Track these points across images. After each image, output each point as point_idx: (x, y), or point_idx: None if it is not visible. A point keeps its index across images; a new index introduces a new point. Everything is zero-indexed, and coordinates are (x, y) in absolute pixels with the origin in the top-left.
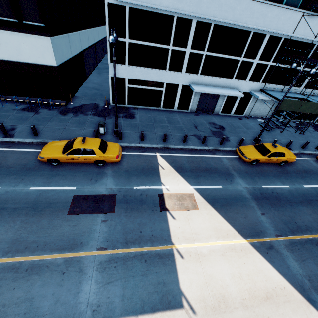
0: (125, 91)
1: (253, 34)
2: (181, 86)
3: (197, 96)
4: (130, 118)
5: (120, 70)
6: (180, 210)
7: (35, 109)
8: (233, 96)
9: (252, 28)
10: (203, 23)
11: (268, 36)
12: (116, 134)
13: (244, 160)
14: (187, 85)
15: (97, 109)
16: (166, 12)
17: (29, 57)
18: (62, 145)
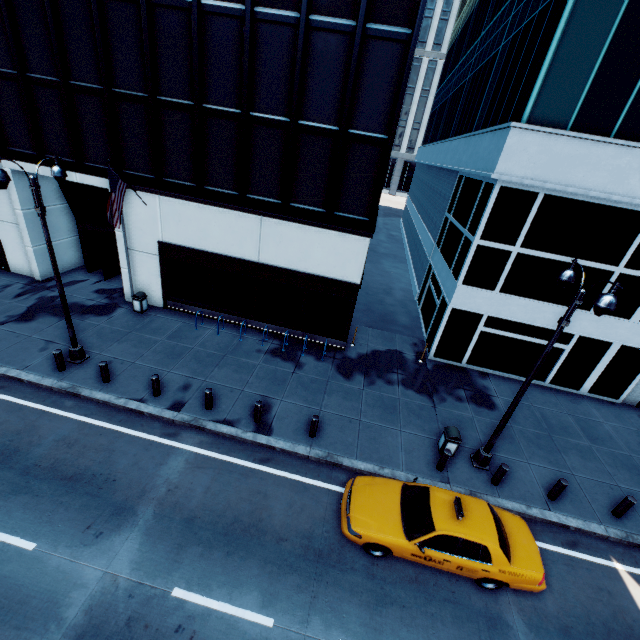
0: (471, 338)
1: None
2: (616, 346)
3: None
4: (485, 405)
5: (477, 299)
6: None
7: (292, 353)
8: None
9: None
10: None
11: None
12: (482, 464)
13: None
14: (633, 347)
15: (406, 368)
16: (631, 205)
17: (317, 265)
18: (395, 500)
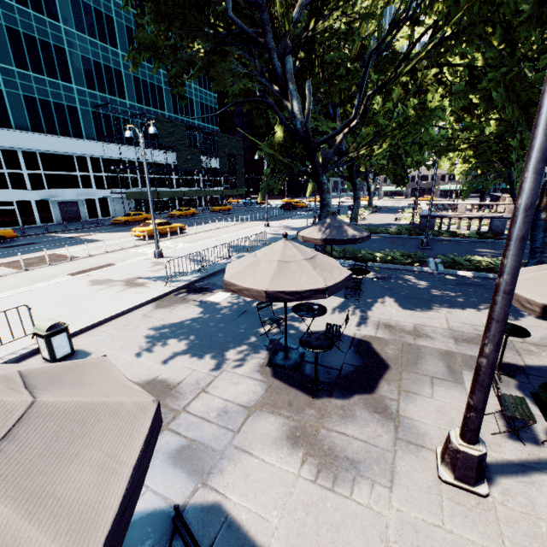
0: None
1: (76, 157)
2: (33, 201)
3: (55, 208)
4: None
5: None
6: (86, 236)
7: None
8: (91, 203)
9: (73, 153)
10: (28, 152)
11: (89, 157)
12: None
13: (119, 223)
14: (40, 200)
15: None
16: None
17: None
18: None
